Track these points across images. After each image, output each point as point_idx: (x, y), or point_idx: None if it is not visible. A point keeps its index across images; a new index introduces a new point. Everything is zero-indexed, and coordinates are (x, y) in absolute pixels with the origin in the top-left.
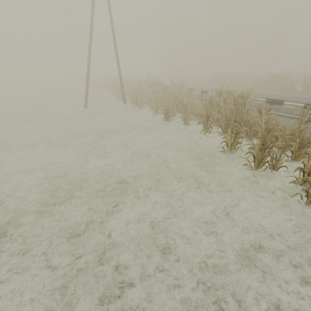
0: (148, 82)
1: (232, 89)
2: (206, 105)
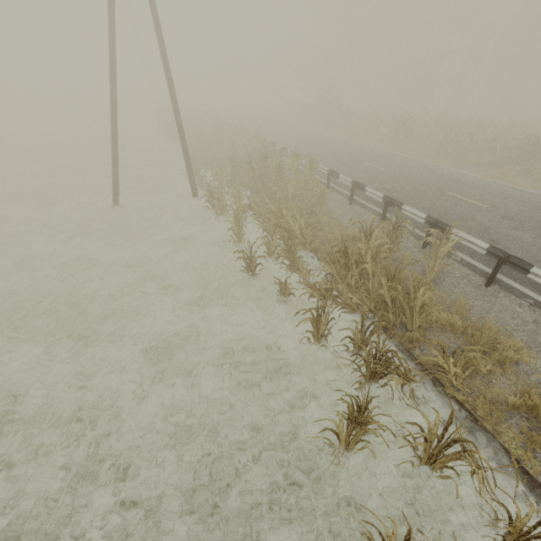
0: (250, 146)
1: (431, 163)
2: (333, 256)
